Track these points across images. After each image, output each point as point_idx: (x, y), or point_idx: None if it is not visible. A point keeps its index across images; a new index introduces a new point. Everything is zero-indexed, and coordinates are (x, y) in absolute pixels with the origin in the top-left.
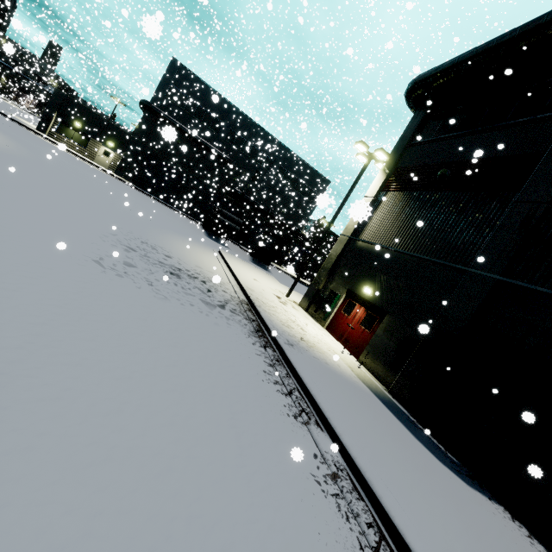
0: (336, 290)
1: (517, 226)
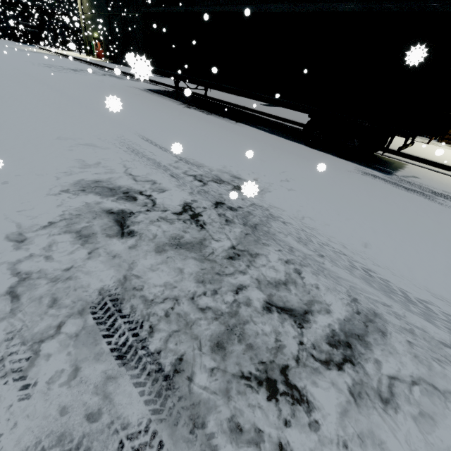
0: (91, 41)
1: None
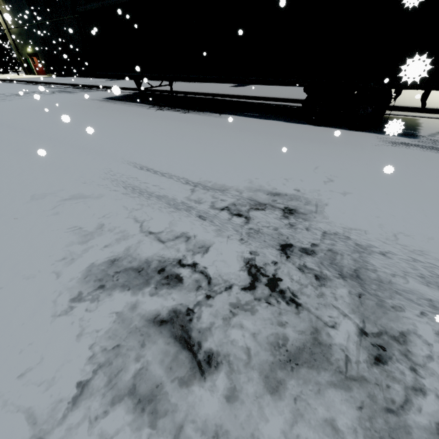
0: (26, 57)
1: (26, 3)
